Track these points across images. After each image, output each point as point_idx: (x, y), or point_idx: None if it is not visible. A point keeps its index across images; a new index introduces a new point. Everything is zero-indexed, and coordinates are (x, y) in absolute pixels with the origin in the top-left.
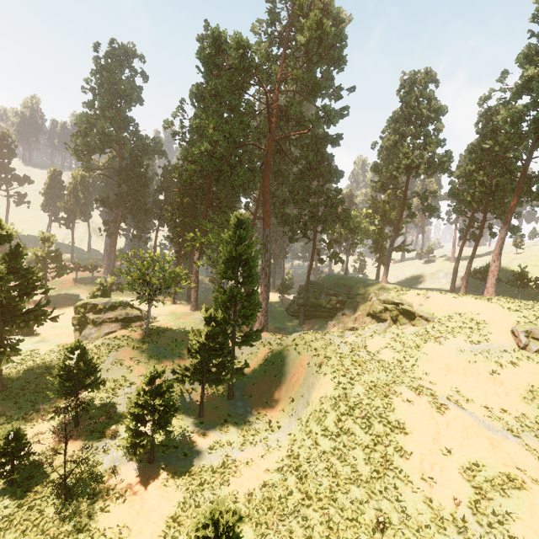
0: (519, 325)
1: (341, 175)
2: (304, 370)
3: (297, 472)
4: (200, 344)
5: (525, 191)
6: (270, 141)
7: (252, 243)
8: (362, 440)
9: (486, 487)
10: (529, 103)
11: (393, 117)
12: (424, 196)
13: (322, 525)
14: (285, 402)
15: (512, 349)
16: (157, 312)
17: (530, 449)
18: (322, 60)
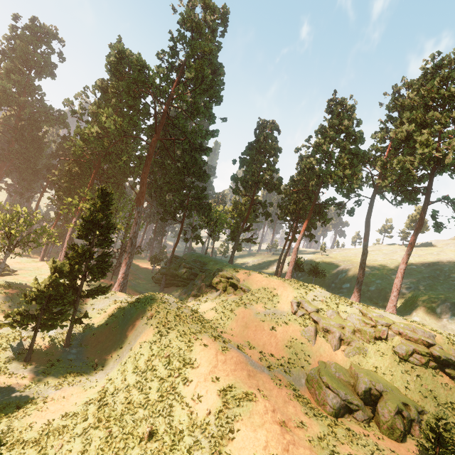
0: (295, 298)
1: (208, 177)
2: (138, 322)
3: (100, 402)
4: (40, 291)
5: (317, 212)
6: (155, 139)
7: (111, 213)
8: (160, 374)
9: (230, 401)
10: (318, 158)
11: (249, 146)
12: (264, 204)
13: (101, 440)
14: (115, 349)
15: (288, 314)
16: (19, 267)
17: (274, 378)
18: (205, 93)
